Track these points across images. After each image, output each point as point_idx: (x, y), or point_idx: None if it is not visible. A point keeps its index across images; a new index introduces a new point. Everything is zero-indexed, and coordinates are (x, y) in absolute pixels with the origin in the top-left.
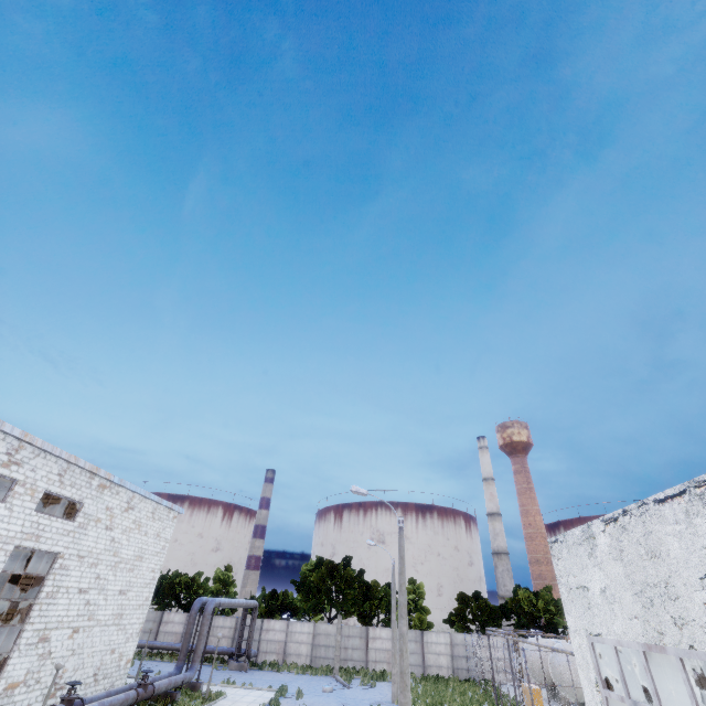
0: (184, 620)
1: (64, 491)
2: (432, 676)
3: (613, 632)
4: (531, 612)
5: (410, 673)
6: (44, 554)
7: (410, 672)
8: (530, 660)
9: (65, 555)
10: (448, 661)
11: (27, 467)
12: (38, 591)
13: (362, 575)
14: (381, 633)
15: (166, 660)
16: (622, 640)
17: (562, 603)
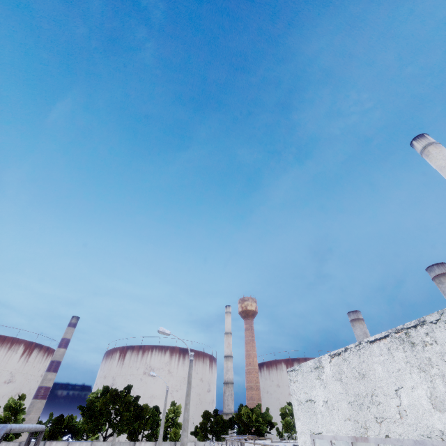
0: None
1: None
2: None
3: (331, 430)
4: (247, 423)
5: None
6: None
7: None
8: None
9: None
10: None
11: None
12: None
13: (137, 400)
14: None
15: None
16: (337, 435)
17: (265, 416)
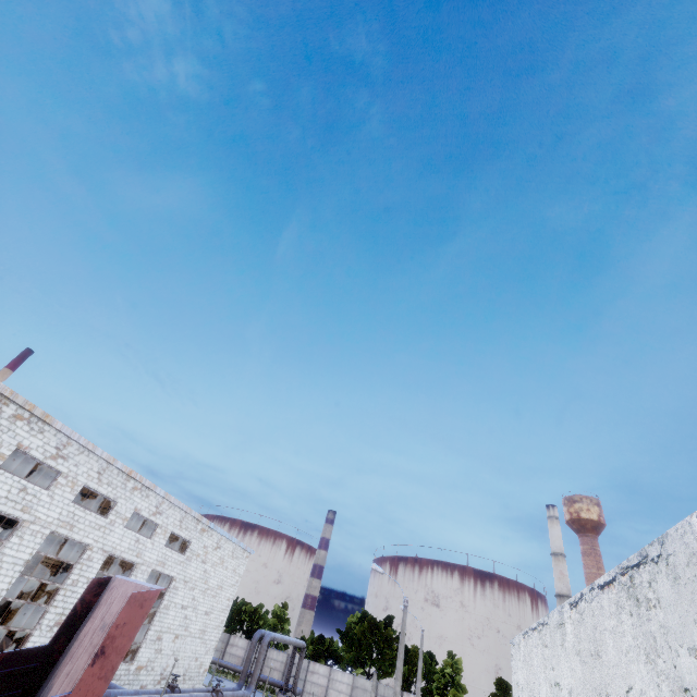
0: (246, 646)
1: (181, 532)
2: None
3: None
4: None
5: None
6: (164, 575)
7: None
8: None
9: (177, 579)
10: None
11: (164, 515)
12: (160, 603)
13: None
14: None
15: (229, 678)
16: None
17: None
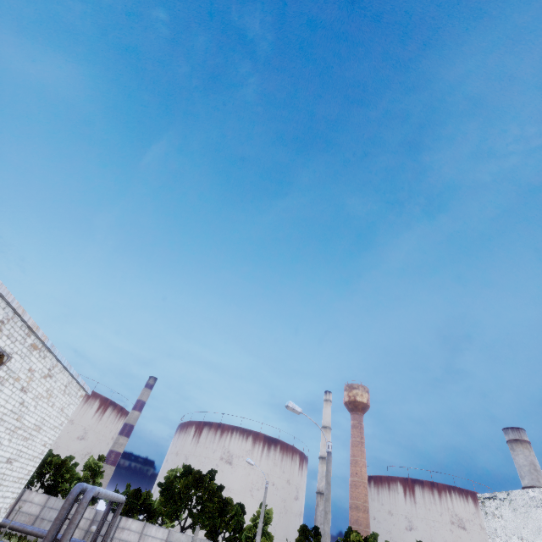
0: (44, 502)
1: None
2: None
3: None
4: None
5: None
6: None
7: None
8: None
9: None
10: None
11: None
12: None
13: (221, 490)
14: None
15: (13, 541)
16: None
17: None
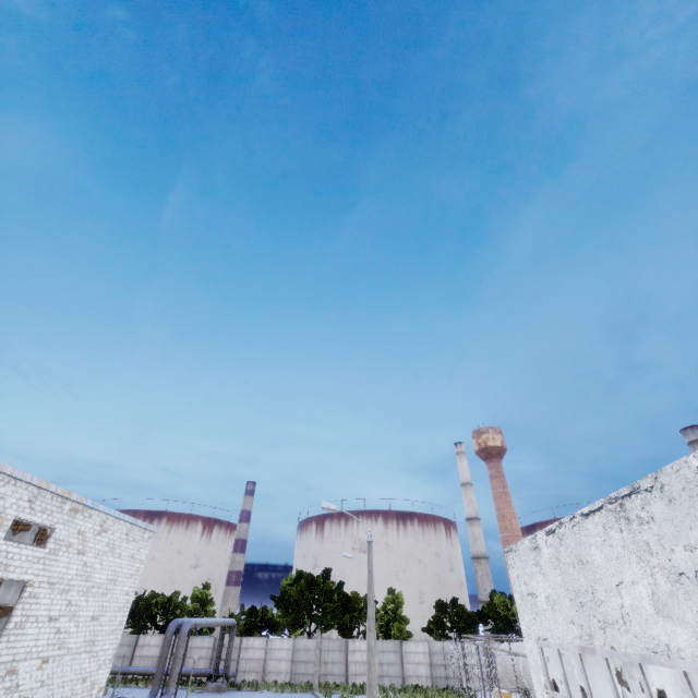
0: (161, 642)
1: (34, 517)
2: (412, 687)
3: (556, 636)
4: (506, 616)
5: (390, 685)
6: (13, 583)
7: (390, 683)
8: (504, 664)
9: (35, 583)
10: (427, 670)
11: None
12: (5, 622)
13: (341, 587)
14: (360, 646)
15: (141, 685)
16: (563, 643)
17: None
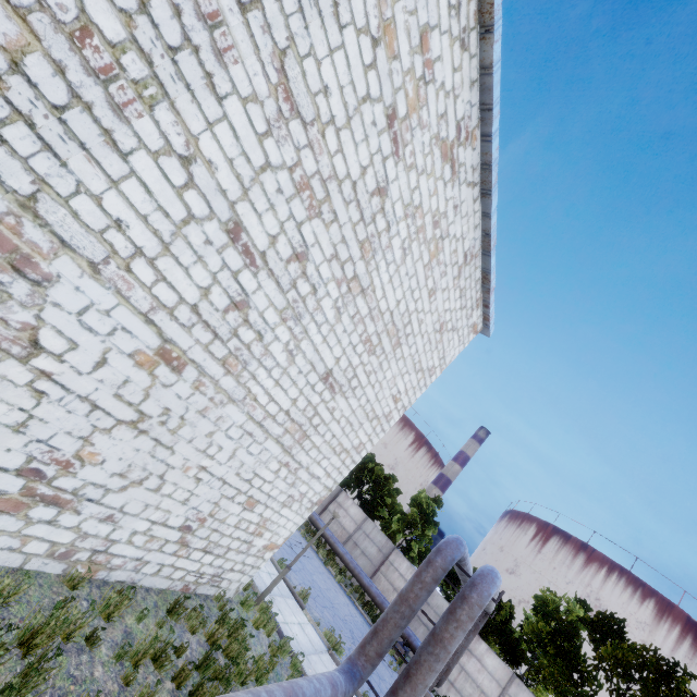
0: (359, 520)
1: None
2: None
3: None
4: None
5: None
6: None
7: None
8: None
9: None
10: None
11: None
12: None
13: None
14: None
15: (320, 555)
16: None
17: None
